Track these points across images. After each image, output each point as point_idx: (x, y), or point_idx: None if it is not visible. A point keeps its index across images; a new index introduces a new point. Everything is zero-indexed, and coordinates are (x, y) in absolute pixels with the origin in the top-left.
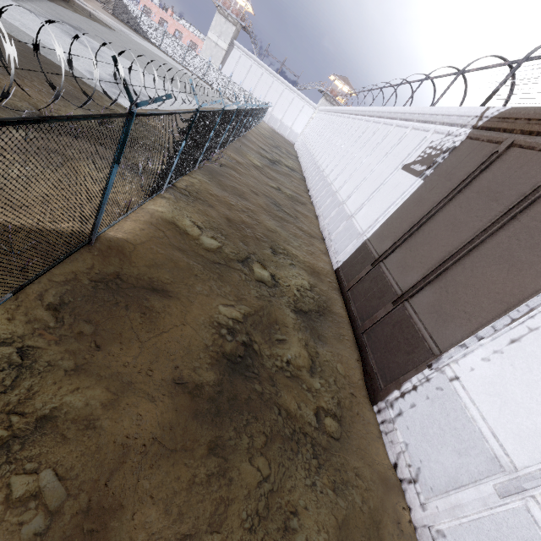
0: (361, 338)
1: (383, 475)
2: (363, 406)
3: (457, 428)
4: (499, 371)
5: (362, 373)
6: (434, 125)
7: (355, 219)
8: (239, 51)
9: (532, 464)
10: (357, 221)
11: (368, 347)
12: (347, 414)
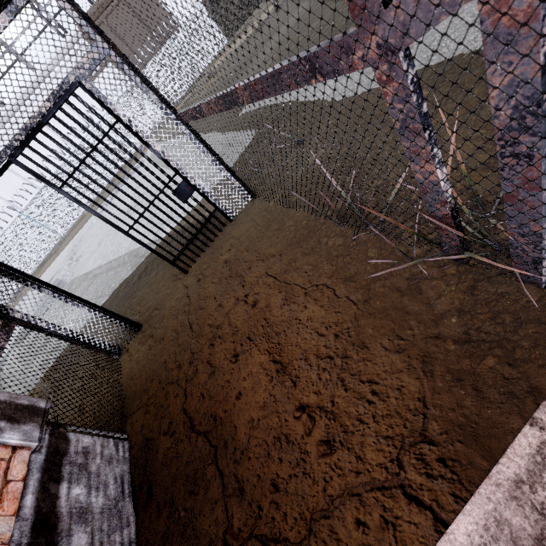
0: None
1: None
2: None
3: None
4: None
5: None
6: (61, 63)
7: None
8: None
9: None
10: None
11: None
12: None
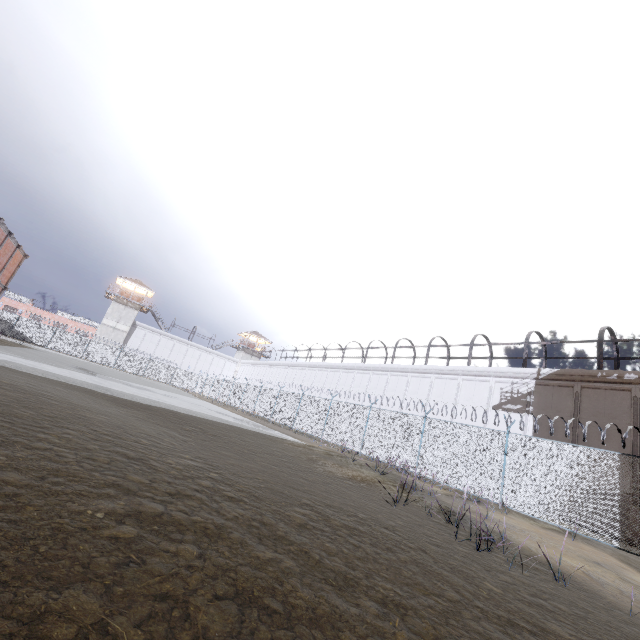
0: None
1: None
2: None
3: None
4: None
5: None
6: (490, 377)
7: None
8: (144, 330)
9: None
10: None
11: None
12: None
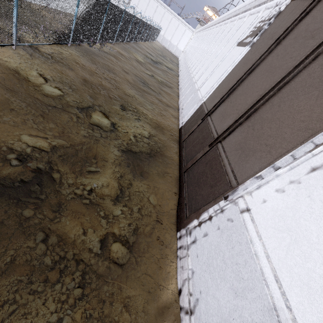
0: (182, 176)
1: (162, 302)
2: (167, 232)
3: (239, 263)
4: (293, 203)
5: (176, 203)
6: (266, 4)
7: (199, 91)
8: None
9: None
10: (200, 92)
11: (185, 182)
12: (143, 240)
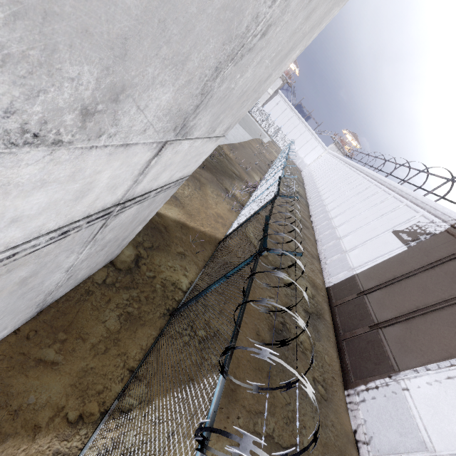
0: (341, 343)
1: (347, 433)
2: (338, 388)
3: (402, 419)
4: (436, 393)
5: (339, 366)
6: (423, 210)
7: (348, 255)
8: (280, 98)
9: (445, 451)
10: (350, 258)
11: (346, 350)
12: (329, 388)
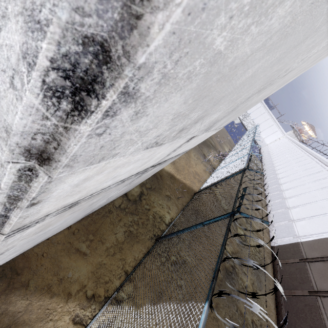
0: (279, 298)
1: None
2: None
3: None
4: None
5: (275, 317)
6: None
7: (295, 224)
8: None
9: None
10: (296, 226)
11: (283, 305)
12: None
